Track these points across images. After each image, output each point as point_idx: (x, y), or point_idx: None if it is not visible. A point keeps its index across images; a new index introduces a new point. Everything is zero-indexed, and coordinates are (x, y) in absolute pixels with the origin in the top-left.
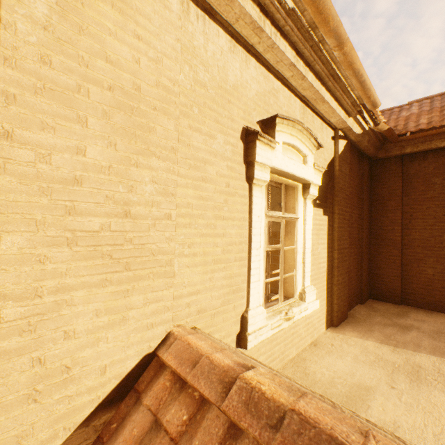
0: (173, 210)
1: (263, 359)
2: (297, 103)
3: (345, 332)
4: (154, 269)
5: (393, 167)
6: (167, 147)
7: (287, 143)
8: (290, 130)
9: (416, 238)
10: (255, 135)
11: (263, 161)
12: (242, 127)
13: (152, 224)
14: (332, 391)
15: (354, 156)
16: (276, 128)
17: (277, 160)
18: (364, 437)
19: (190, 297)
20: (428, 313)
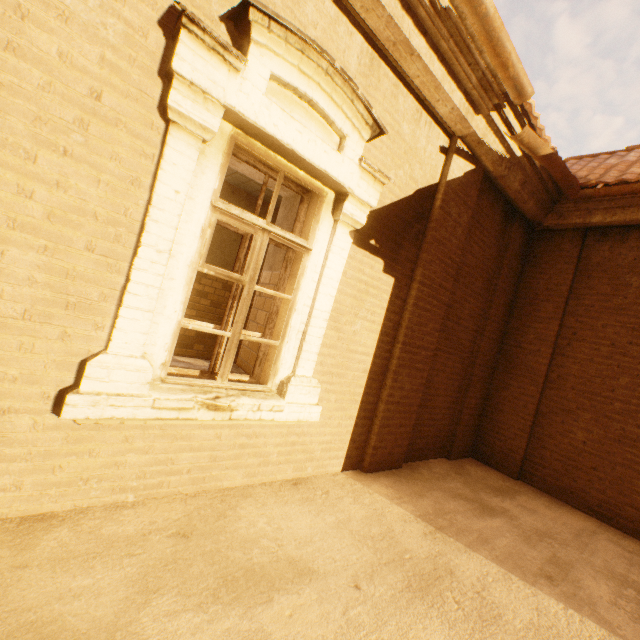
0: None
1: (141, 461)
2: (357, 42)
3: (373, 483)
4: None
5: (567, 246)
6: None
7: (292, 87)
8: (299, 59)
9: (572, 373)
10: (181, 16)
11: (197, 80)
12: (170, 5)
13: None
14: (233, 554)
15: (496, 208)
16: (253, 35)
17: (247, 101)
18: None
19: None
20: (554, 505)
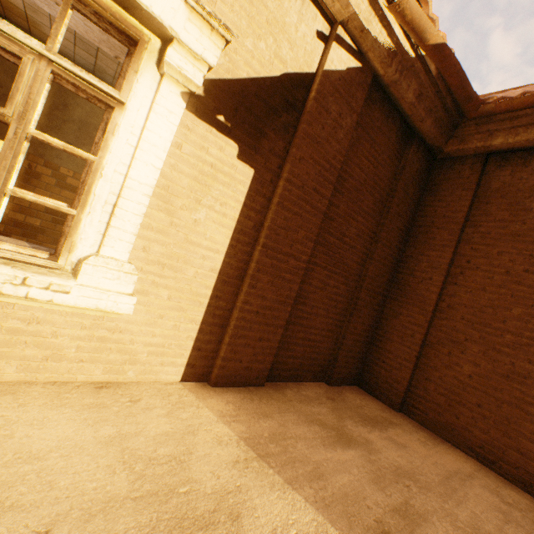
0: None
1: None
2: None
3: (212, 397)
4: None
5: (467, 172)
6: None
7: None
8: None
9: (463, 302)
10: None
11: None
12: None
13: None
14: None
15: (391, 125)
16: None
17: None
18: None
19: None
20: (431, 441)
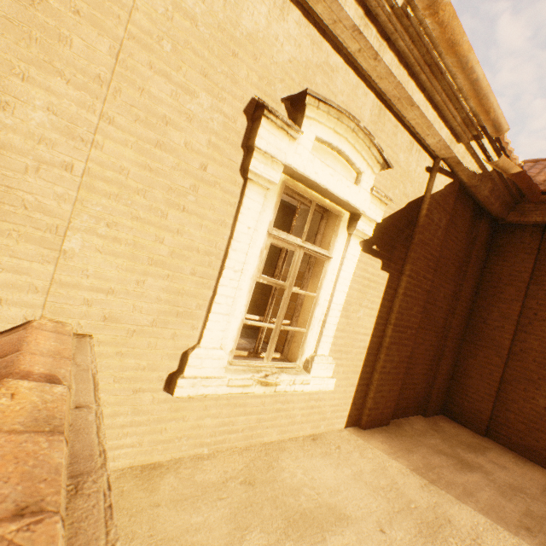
0: (79, 161)
1: (213, 424)
2: (370, 99)
3: (371, 439)
4: (22, 227)
5: (527, 239)
6: (89, 72)
7: (327, 143)
8: (335, 124)
9: (533, 348)
10: (262, 109)
11: (269, 150)
12: (251, 97)
13: (34, 166)
14: (288, 500)
15: (467, 209)
16: (306, 113)
17: (299, 159)
18: (12, 515)
19: (95, 294)
20: (519, 461)
